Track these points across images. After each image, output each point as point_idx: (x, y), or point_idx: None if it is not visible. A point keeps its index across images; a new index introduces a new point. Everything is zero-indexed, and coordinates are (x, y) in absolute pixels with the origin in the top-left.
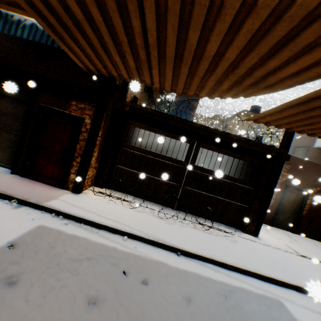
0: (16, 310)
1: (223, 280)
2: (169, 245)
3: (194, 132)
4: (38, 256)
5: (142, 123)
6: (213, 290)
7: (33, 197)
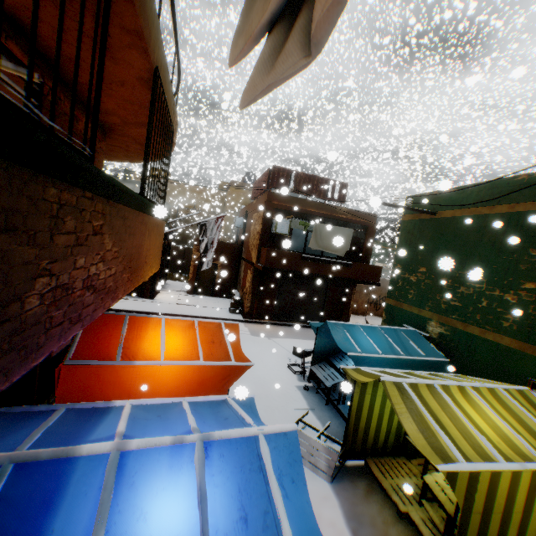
0: None
1: None
2: None
3: None
4: None
5: None
6: None
7: None
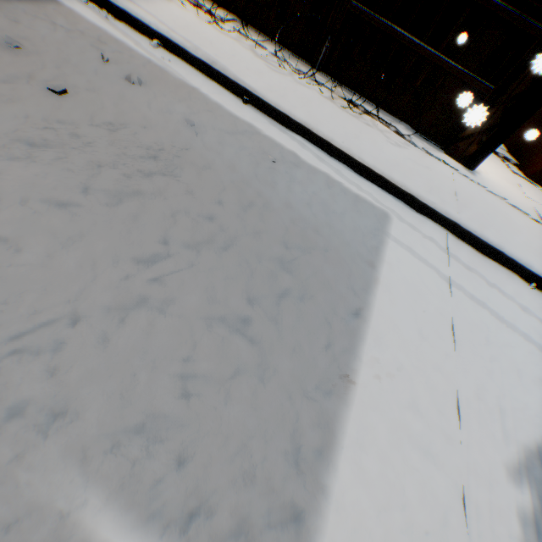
0: None
1: (298, 154)
2: (232, 78)
3: None
4: None
5: None
6: (260, 147)
7: None
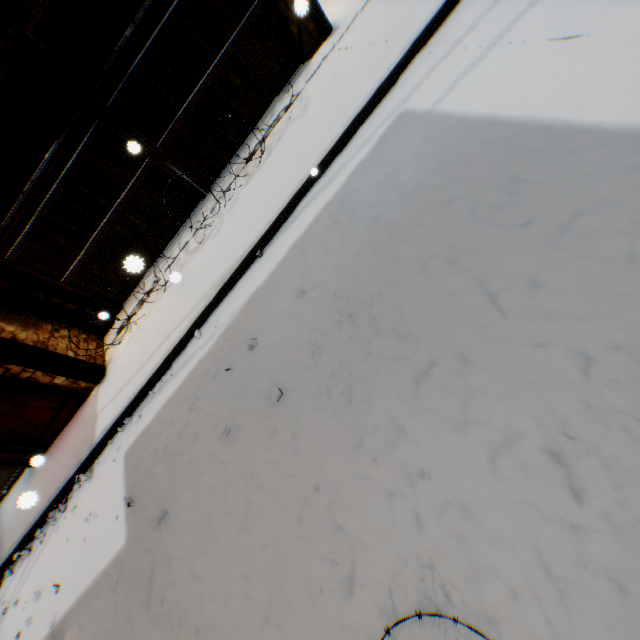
0: (187, 523)
1: (326, 203)
2: (238, 264)
3: None
4: (156, 475)
5: None
6: (322, 236)
7: (81, 452)
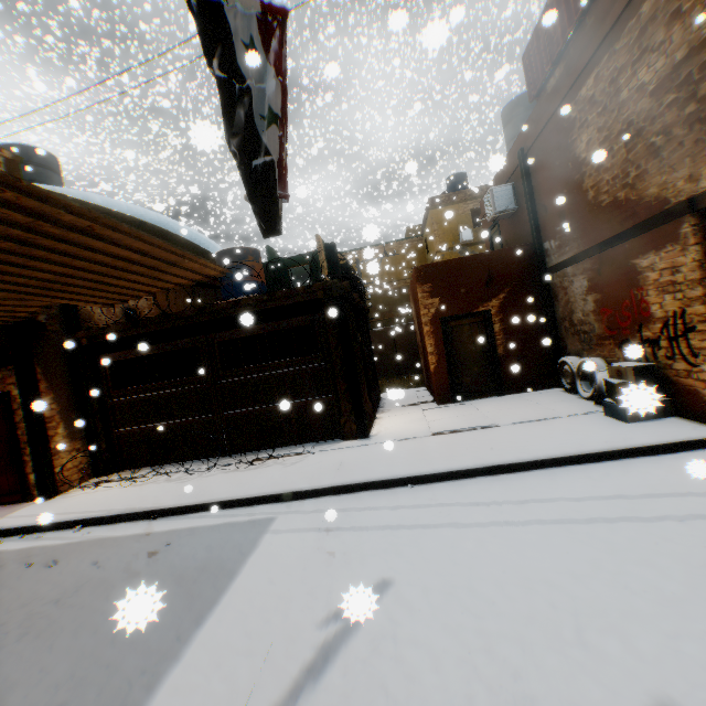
0: None
1: (196, 525)
2: (140, 510)
3: (195, 325)
4: None
5: (119, 350)
6: (160, 541)
7: None
